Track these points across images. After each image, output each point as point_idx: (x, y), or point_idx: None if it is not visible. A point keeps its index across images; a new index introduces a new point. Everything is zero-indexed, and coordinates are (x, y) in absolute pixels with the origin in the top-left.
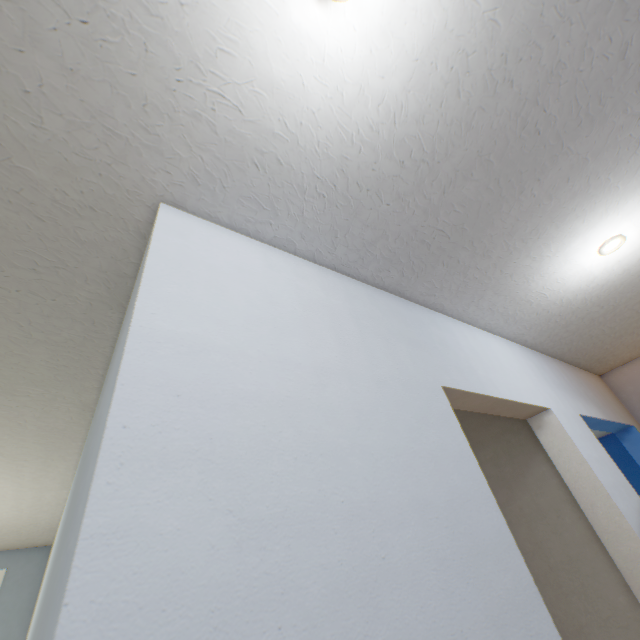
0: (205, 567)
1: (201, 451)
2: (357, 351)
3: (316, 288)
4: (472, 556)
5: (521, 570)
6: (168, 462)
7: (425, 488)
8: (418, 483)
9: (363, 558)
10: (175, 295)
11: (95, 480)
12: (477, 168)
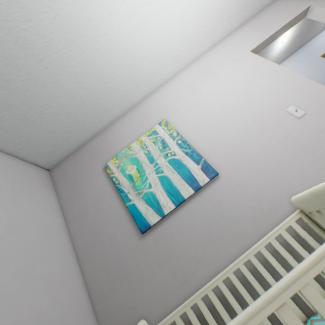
0: None
1: None
2: (303, 66)
3: (289, 64)
4: None
5: None
6: None
7: None
8: (324, 72)
9: (322, 81)
10: None
11: None
12: (306, 26)
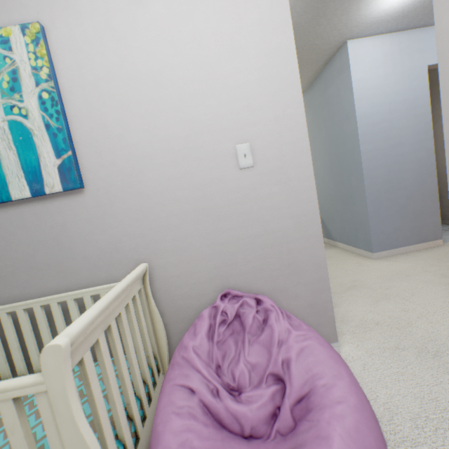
0: (368, 111)
1: (365, 98)
2: (397, 65)
3: (387, 46)
4: (414, 108)
5: (428, 109)
6: (361, 100)
7: (407, 97)
8: (406, 96)
9: (390, 109)
10: (356, 70)
11: (354, 103)
12: None
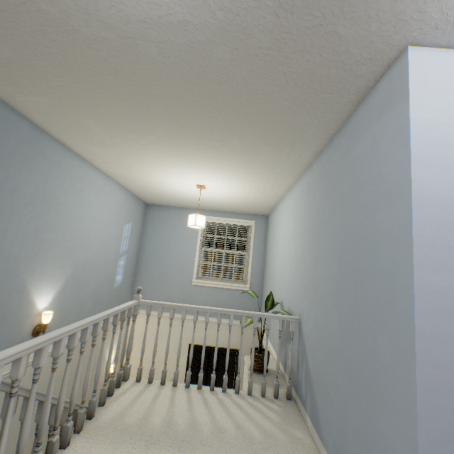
0: (443, 192)
1: (439, 162)
2: None
3: None
4: None
5: None
6: (429, 165)
7: None
8: None
9: None
10: (422, 101)
11: (411, 168)
12: None
